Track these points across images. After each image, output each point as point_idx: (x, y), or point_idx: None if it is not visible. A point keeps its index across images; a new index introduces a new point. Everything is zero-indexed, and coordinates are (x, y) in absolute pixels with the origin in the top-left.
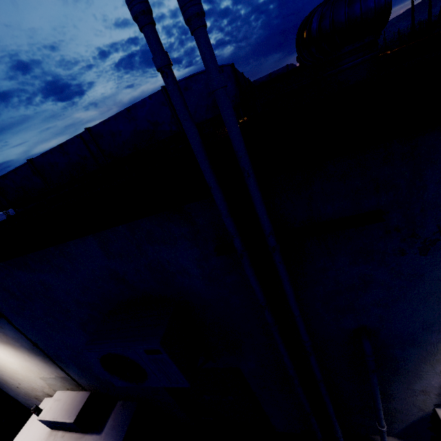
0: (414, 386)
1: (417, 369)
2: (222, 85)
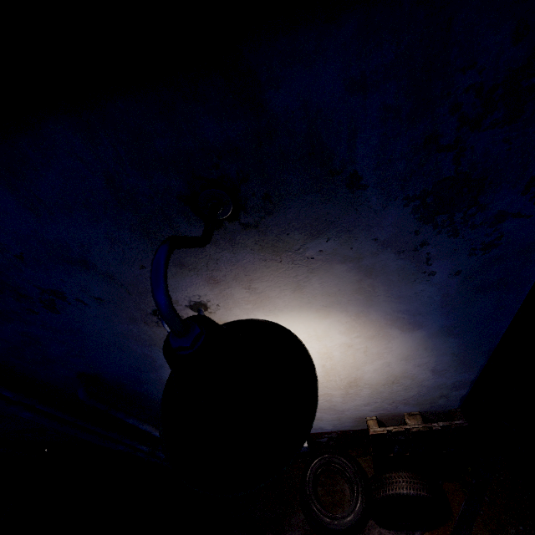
0: None
1: None
2: None
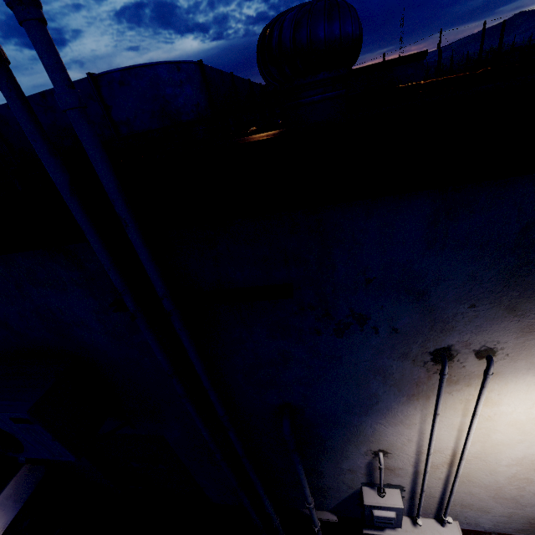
0: (342, 465)
1: (343, 449)
2: (73, 105)
